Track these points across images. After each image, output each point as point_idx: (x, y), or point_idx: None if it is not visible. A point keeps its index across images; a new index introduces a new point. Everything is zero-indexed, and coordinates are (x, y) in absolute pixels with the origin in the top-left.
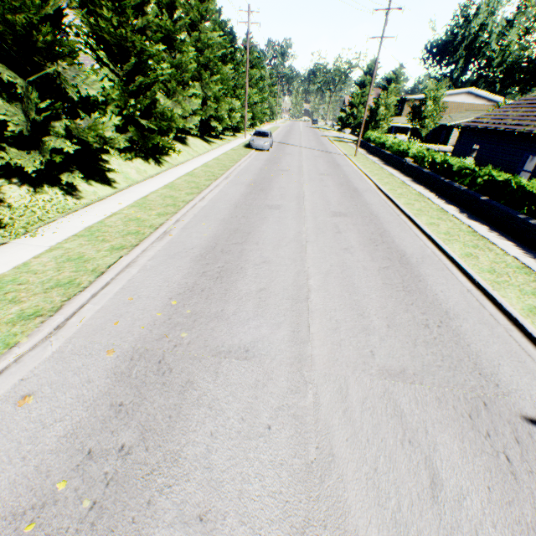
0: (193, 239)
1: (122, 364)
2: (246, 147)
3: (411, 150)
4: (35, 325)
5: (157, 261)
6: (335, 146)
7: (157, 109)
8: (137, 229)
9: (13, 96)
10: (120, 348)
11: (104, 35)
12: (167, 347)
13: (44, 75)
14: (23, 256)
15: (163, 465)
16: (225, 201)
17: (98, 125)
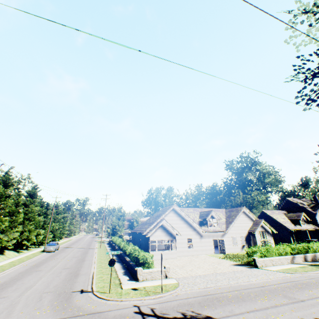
0: None
1: None
2: (42, 251)
3: (117, 241)
4: None
5: None
6: (96, 245)
7: None
8: None
9: None
10: None
11: None
12: None
13: None
14: None
15: None
16: (16, 272)
17: None
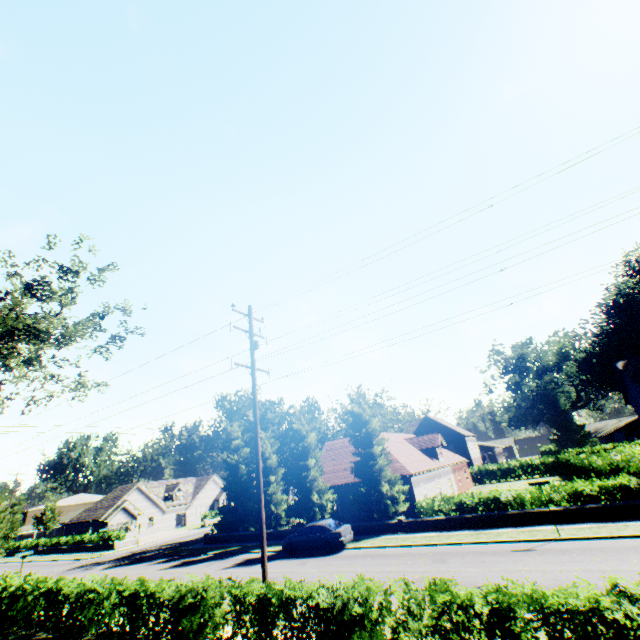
0: None
1: None
2: None
3: (42, 541)
4: None
5: None
6: None
7: None
8: None
9: None
10: None
11: None
12: None
13: None
14: None
15: None
16: None
17: None
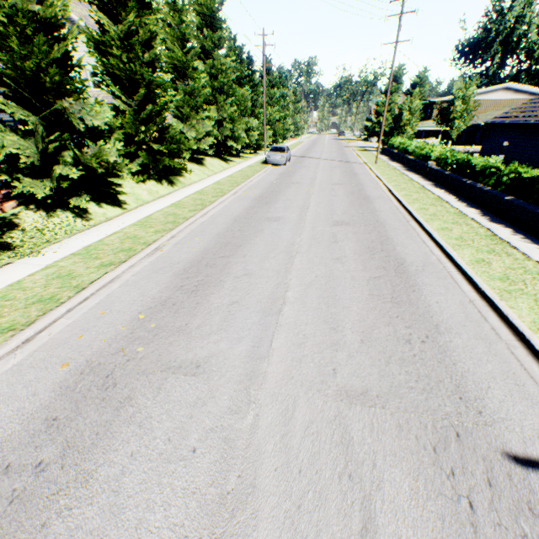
0: (182, 253)
1: (71, 378)
2: (263, 163)
3: (433, 153)
4: (5, 338)
5: (140, 276)
6: (357, 156)
7: (169, 133)
8: (131, 246)
9: (28, 132)
10: (75, 362)
11: (115, 71)
12: (119, 361)
13: (54, 111)
14: (21, 275)
15: (72, 485)
16: (226, 216)
17: (102, 151)
